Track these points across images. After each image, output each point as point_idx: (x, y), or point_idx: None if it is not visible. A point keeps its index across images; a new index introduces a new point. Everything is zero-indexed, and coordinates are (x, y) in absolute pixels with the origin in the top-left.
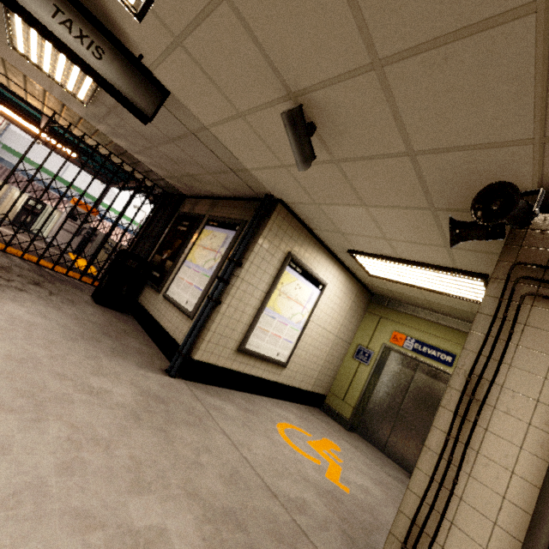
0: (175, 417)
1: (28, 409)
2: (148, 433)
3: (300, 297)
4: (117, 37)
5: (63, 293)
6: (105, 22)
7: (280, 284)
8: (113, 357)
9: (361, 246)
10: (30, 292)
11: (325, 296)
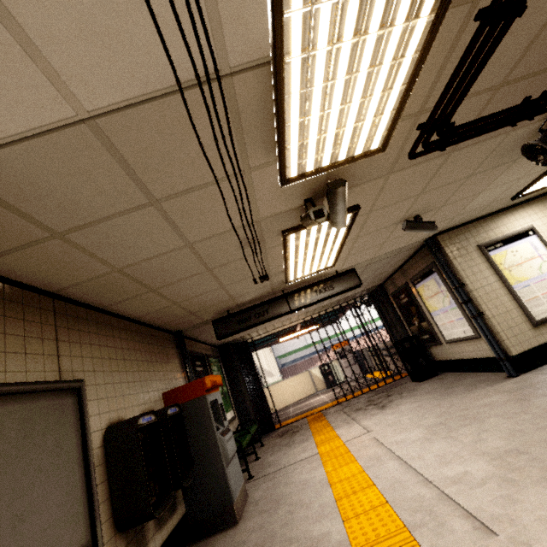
0: (545, 388)
1: (473, 421)
2: (538, 400)
3: (525, 255)
4: (325, 276)
5: (402, 390)
6: (320, 277)
7: (499, 266)
8: (470, 391)
9: (514, 191)
10: (393, 399)
11: (544, 232)
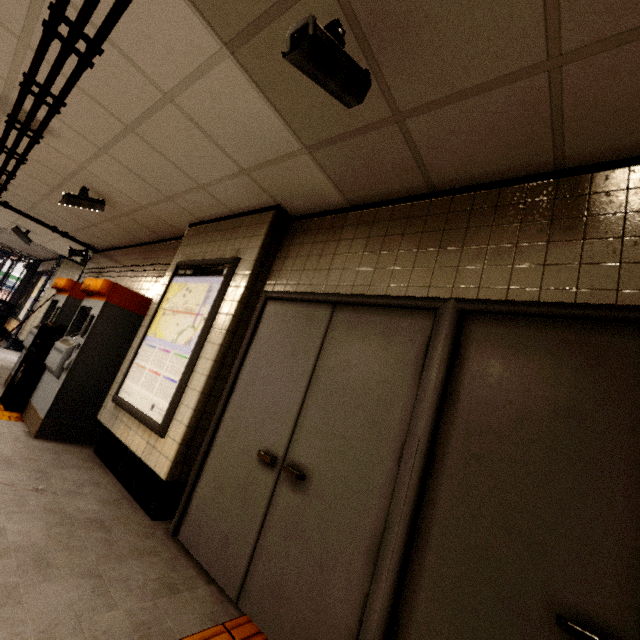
0: None
1: None
2: None
3: None
4: None
5: None
6: None
7: None
8: None
9: None
10: None
11: None
